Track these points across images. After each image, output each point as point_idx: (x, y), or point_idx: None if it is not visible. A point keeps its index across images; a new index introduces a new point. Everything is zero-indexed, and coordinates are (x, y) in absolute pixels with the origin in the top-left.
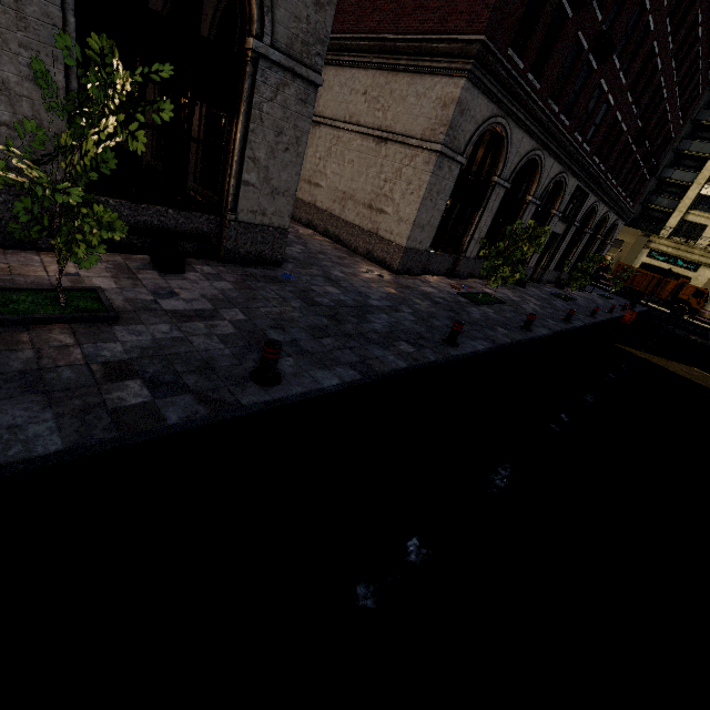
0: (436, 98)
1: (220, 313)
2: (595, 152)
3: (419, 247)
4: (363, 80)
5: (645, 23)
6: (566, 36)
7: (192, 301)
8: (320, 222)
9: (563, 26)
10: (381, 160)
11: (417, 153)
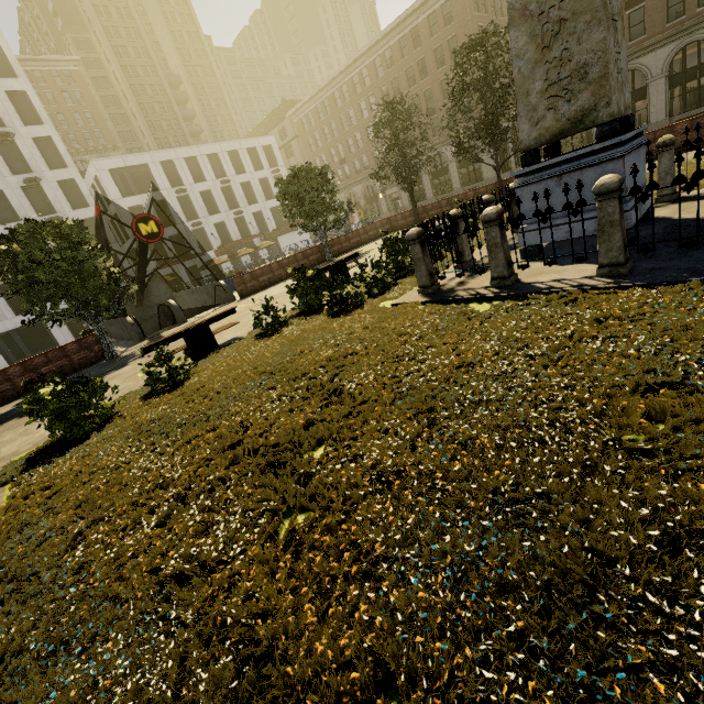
0: None
1: None
2: None
3: None
4: None
5: None
6: None
7: None
8: None
9: None
10: None
11: None
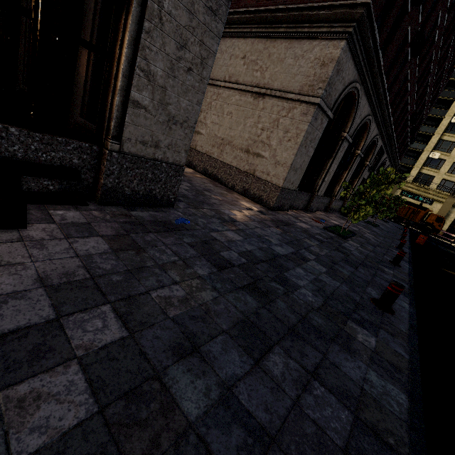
0: (314, 58)
1: (64, 332)
2: (393, 123)
3: (291, 187)
4: (242, 47)
5: (433, 36)
6: (402, 27)
7: (5, 301)
8: (199, 163)
9: (402, 18)
10: (258, 112)
11: (295, 106)
